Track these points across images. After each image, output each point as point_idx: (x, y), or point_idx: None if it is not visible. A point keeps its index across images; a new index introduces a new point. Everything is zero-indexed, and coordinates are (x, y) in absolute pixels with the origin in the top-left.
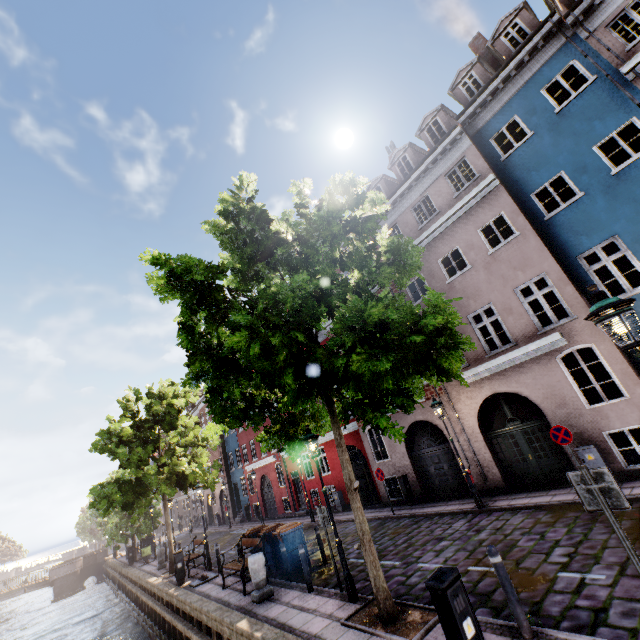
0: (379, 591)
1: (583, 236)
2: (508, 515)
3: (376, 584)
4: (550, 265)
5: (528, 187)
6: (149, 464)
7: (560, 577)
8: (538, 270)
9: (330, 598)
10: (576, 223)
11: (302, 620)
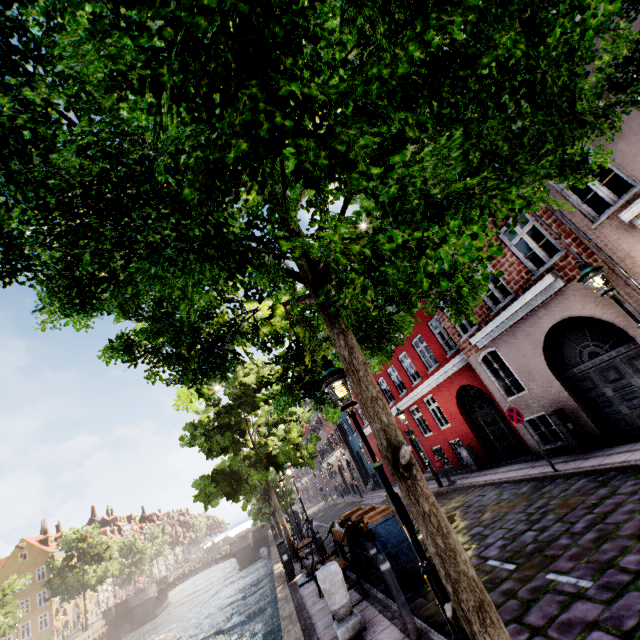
0: None
1: None
2: None
3: None
4: None
5: None
6: (241, 449)
7: None
8: None
9: None
10: None
11: None
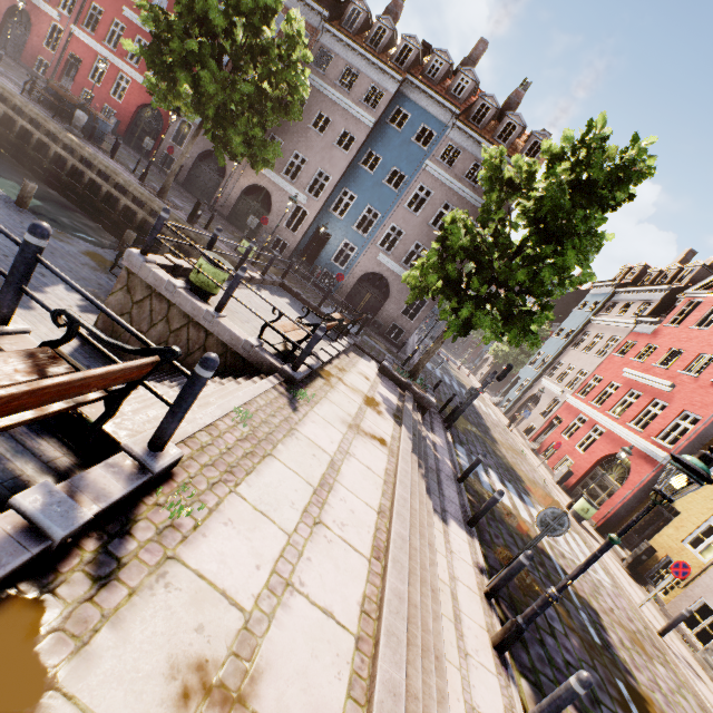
0: (165, 189)
1: (354, 185)
2: (219, 222)
3: (166, 186)
4: (336, 178)
5: (373, 146)
6: None
7: (221, 236)
8: (333, 174)
9: (127, 171)
10: (359, 179)
11: (113, 166)
